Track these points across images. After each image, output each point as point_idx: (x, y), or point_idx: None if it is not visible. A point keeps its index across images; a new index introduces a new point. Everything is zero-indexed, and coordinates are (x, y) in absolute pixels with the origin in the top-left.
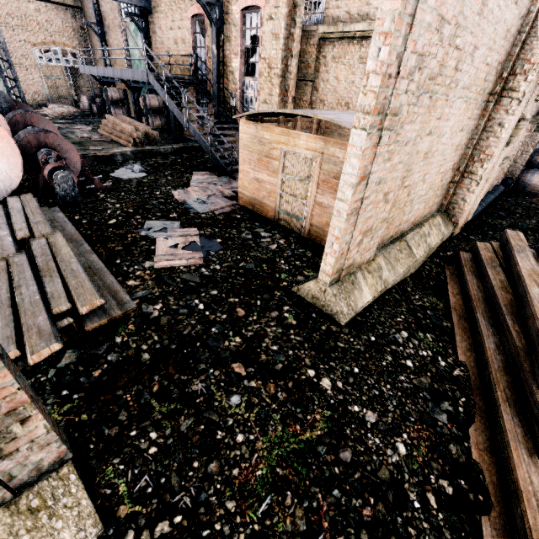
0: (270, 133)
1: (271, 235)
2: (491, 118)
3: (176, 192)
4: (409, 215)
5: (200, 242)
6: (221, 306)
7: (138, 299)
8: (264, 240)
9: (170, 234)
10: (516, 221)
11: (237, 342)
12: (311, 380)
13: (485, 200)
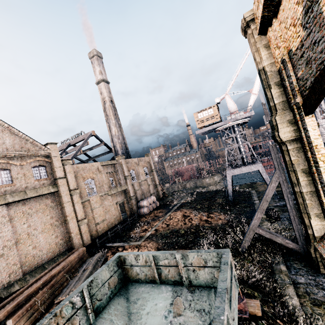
0: None
1: None
2: (67, 225)
3: None
4: (42, 259)
5: None
6: None
7: None
8: None
9: None
10: (119, 232)
11: None
12: None
13: (106, 231)
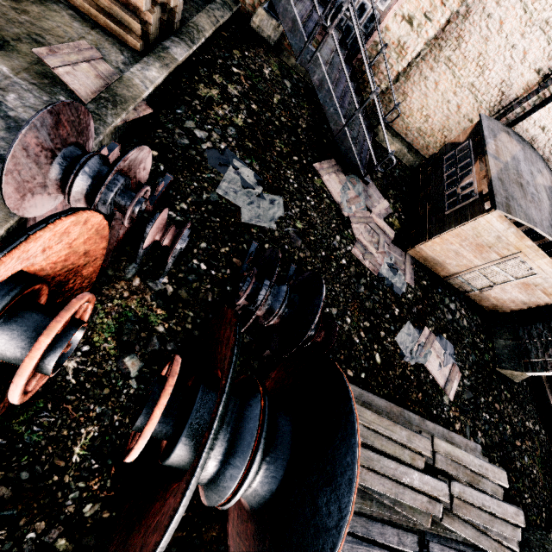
0: (519, 240)
1: (455, 305)
2: None
3: (356, 251)
4: None
5: (440, 347)
6: (491, 409)
7: (471, 437)
8: (458, 316)
9: (428, 352)
10: None
11: (509, 428)
12: (529, 427)
13: None
